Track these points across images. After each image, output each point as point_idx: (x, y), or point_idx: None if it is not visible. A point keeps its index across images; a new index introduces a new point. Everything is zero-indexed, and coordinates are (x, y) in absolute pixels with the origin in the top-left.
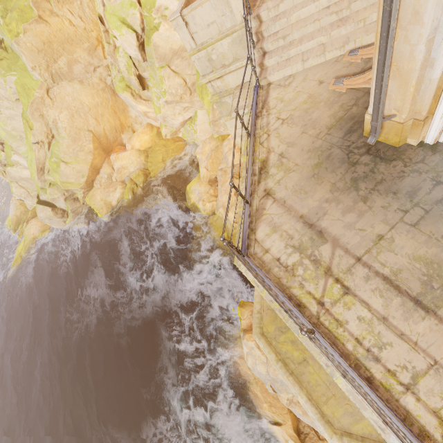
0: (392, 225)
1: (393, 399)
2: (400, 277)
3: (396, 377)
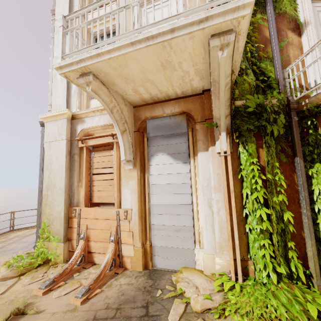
0: (33, 241)
1: None
2: (3, 248)
3: None
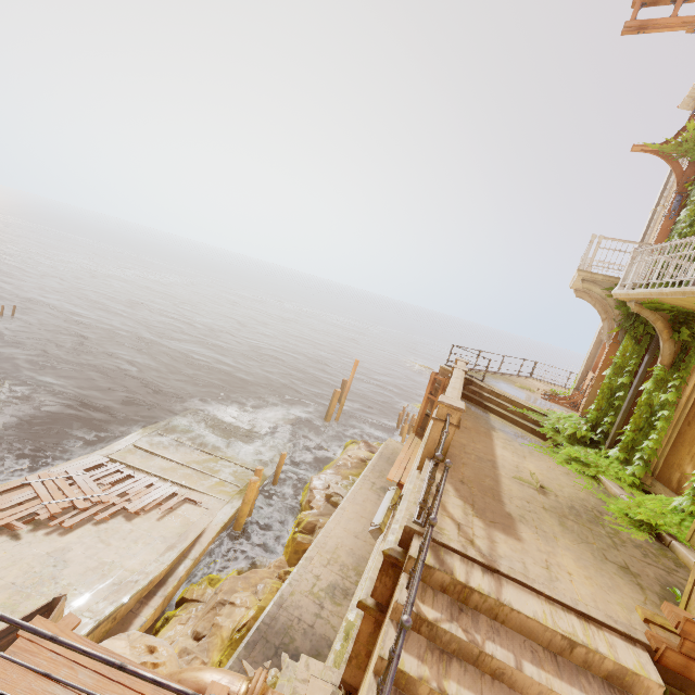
0: None
1: (544, 383)
2: None
3: (548, 385)
